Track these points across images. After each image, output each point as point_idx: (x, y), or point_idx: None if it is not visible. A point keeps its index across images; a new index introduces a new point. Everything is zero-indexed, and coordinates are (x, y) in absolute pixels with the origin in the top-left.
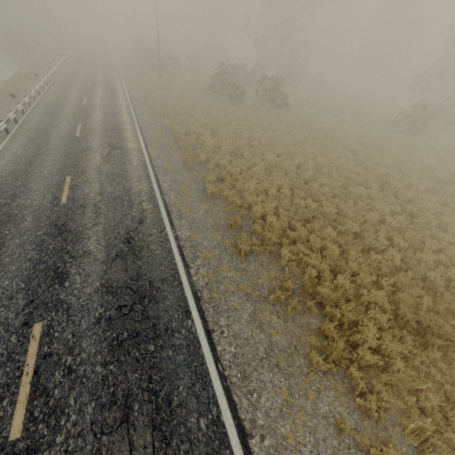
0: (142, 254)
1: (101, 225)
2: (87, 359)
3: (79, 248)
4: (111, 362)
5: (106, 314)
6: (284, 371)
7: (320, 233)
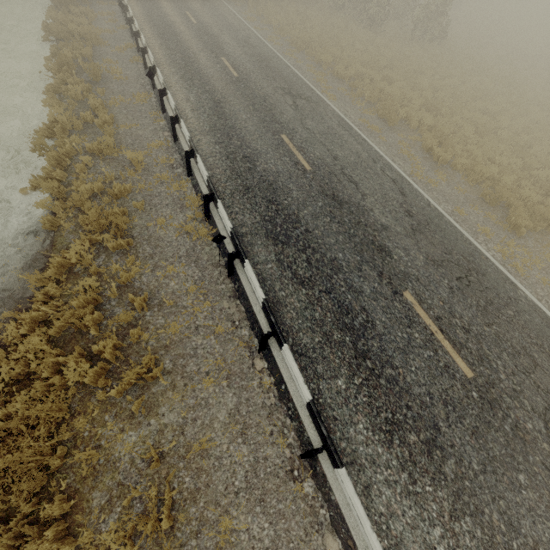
0: (433, 229)
1: (369, 196)
2: (470, 321)
3: (373, 221)
4: (491, 324)
5: (452, 285)
6: None
7: None
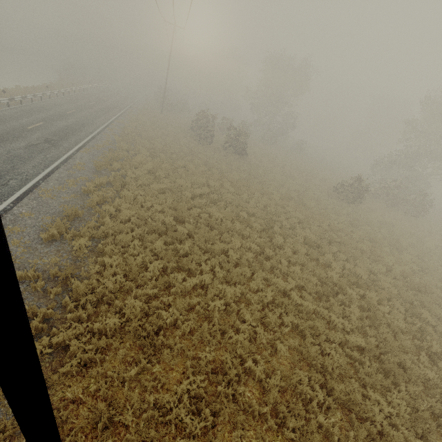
0: None
1: None
2: None
3: None
4: None
5: None
6: None
7: (151, 244)
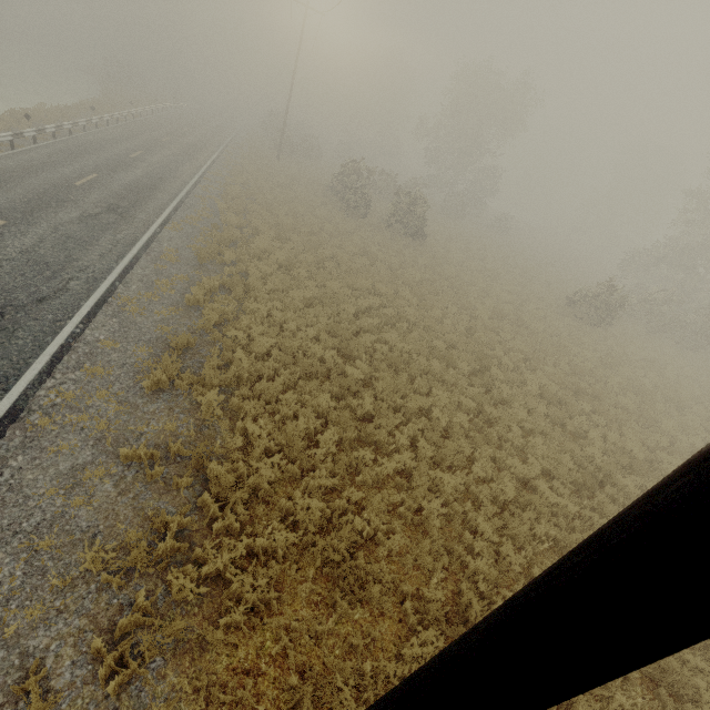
0: None
1: None
2: None
3: None
4: None
5: None
6: (37, 562)
7: (311, 398)
